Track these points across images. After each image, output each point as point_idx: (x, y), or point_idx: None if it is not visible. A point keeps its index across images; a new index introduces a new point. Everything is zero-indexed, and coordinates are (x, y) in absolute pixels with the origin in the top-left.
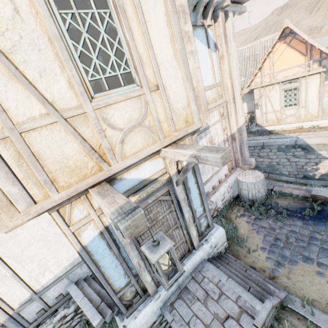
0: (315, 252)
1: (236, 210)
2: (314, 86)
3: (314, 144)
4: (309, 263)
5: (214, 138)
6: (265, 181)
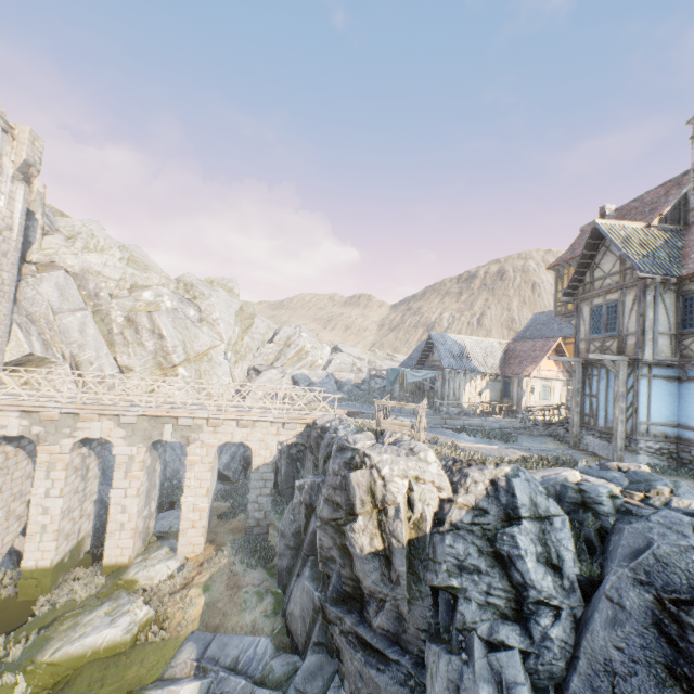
0: None
1: None
2: (558, 389)
3: None
4: None
5: None
6: None
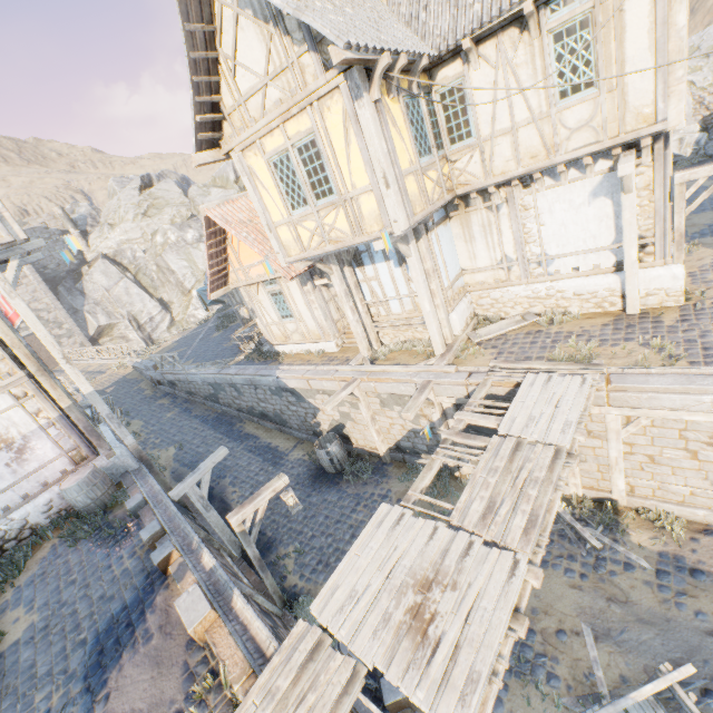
0: (47, 592)
1: (68, 524)
2: (297, 292)
3: (299, 388)
4: (26, 606)
5: (7, 432)
6: (92, 483)
